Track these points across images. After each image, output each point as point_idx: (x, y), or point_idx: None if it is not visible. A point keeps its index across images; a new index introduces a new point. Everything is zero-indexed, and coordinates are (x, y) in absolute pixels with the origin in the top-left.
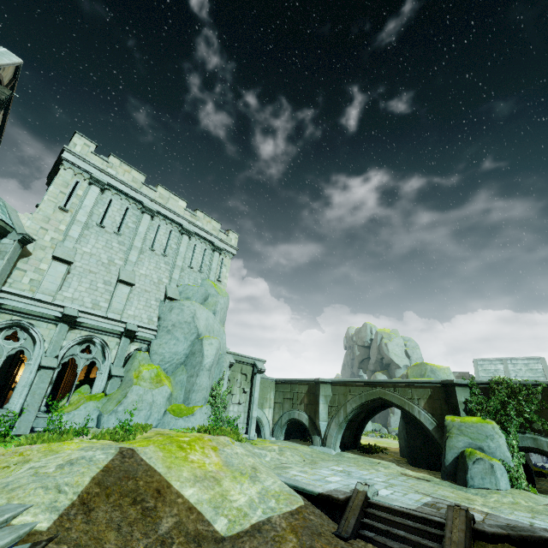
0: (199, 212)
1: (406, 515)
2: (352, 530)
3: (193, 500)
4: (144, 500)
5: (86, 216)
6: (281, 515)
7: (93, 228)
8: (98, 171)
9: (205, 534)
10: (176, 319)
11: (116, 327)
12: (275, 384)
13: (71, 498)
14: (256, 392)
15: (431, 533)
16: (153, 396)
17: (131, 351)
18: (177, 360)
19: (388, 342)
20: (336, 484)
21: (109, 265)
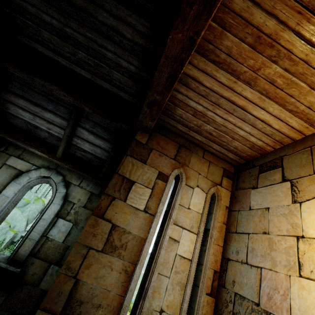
0: None
1: None
2: None
3: None
4: None
5: None
6: None
7: None
8: None
9: None
10: None
11: None
12: None
13: None
14: None
15: None
16: None
17: None
18: None
19: None
20: None
21: None
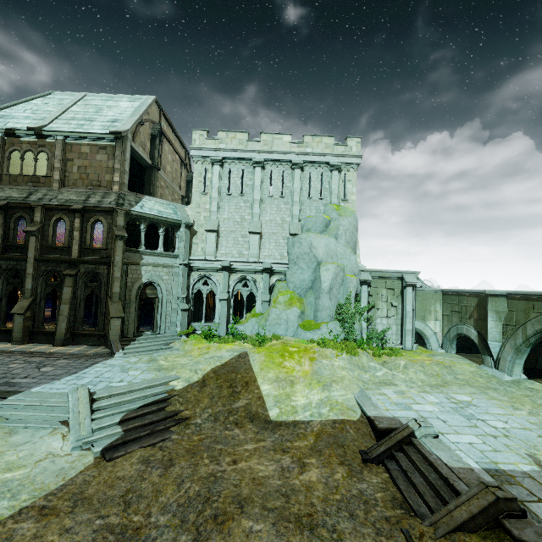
0: (306, 137)
1: (434, 467)
2: (376, 455)
3: (265, 393)
4: (236, 386)
5: (217, 192)
6: (323, 421)
7: (225, 198)
8: (214, 152)
9: (261, 415)
10: (298, 252)
11: (257, 267)
12: (442, 296)
13: (199, 377)
14: (408, 306)
15: (442, 496)
16: (287, 315)
17: (273, 282)
18: (305, 286)
19: None
20: (411, 413)
21: (242, 223)
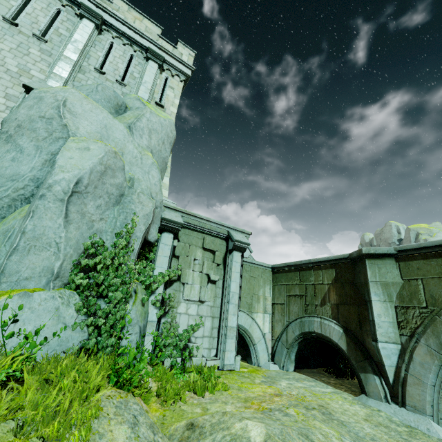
0: (119, 1)
1: None
2: None
3: None
4: None
5: None
6: None
7: None
8: None
9: None
10: (26, 116)
11: None
12: (271, 275)
13: None
14: (233, 283)
15: None
16: None
17: None
18: (14, 192)
19: (429, 238)
20: None
21: None
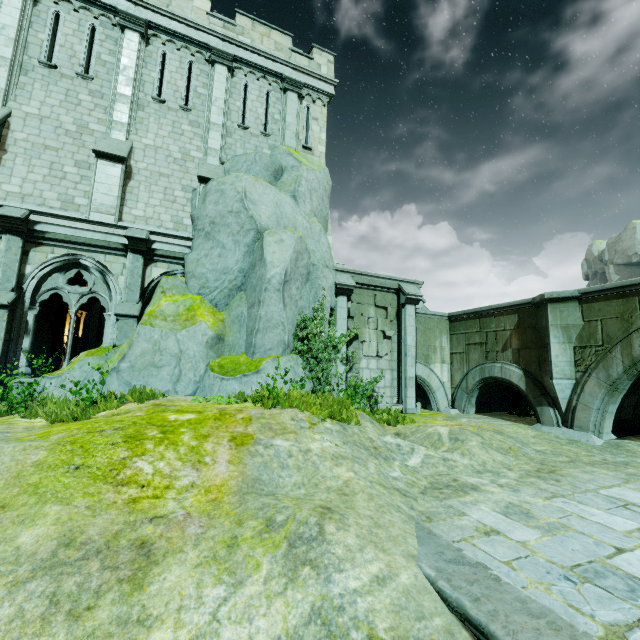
0: (241, 18)
1: None
2: None
3: None
4: None
5: (10, 46)
6: None
7: (36, 71)
8: None
9: None
10: (216, 212)
11: (113, 237)
12: (448, 324)
13: None
14: (409, 336)
15: None
16: (179, 342)
17: (154, 277)
18: (229, 283)
19: None
20: None
21: (79, 135)
